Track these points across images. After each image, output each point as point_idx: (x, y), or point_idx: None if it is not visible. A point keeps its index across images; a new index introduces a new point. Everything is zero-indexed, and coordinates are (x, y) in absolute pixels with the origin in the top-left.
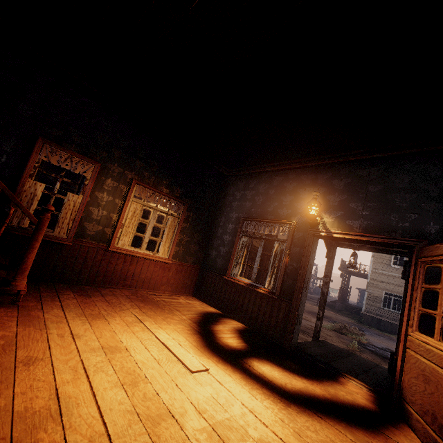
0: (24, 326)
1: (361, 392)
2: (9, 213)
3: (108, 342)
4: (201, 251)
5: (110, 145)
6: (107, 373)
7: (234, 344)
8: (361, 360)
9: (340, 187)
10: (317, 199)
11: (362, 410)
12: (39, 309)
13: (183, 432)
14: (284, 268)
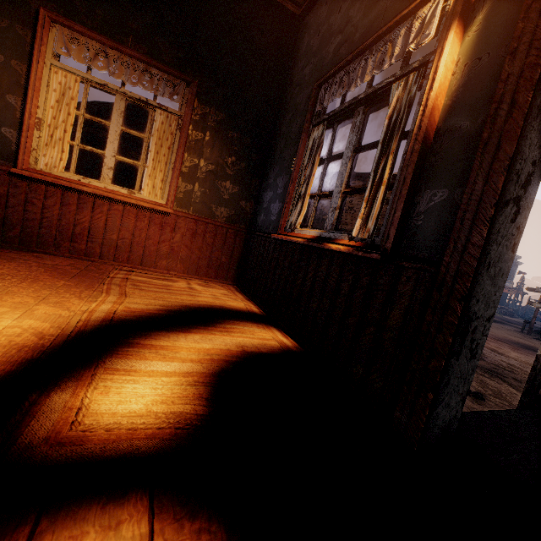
0: None
1: None
2: None
3: None
4: (245, 197)
5: None
6: None
7: (131, 404)
8: None
9: None
10: None
11: None
12: None
13: None
14: (418, 150)
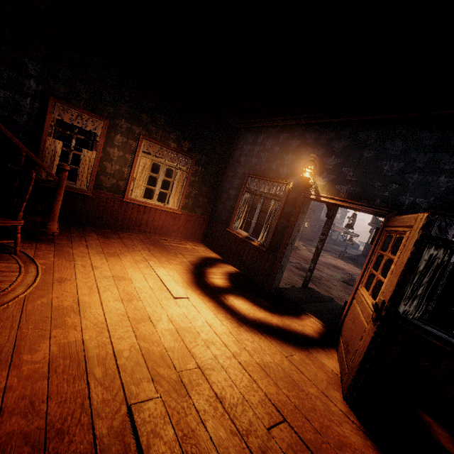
0: (58, 258)
1: (314, 326)
2: (32, 177)
3: (117, 273)
4: (209, 204)
5: (116, 99)
6: (112, 292)
7: (219, 283)
8: (336, 306)
9: (338, 150)
10: (315, 161)
11: (303, 336)
12: (69, 246)
13: (154, 329)
14: (276, 225)
